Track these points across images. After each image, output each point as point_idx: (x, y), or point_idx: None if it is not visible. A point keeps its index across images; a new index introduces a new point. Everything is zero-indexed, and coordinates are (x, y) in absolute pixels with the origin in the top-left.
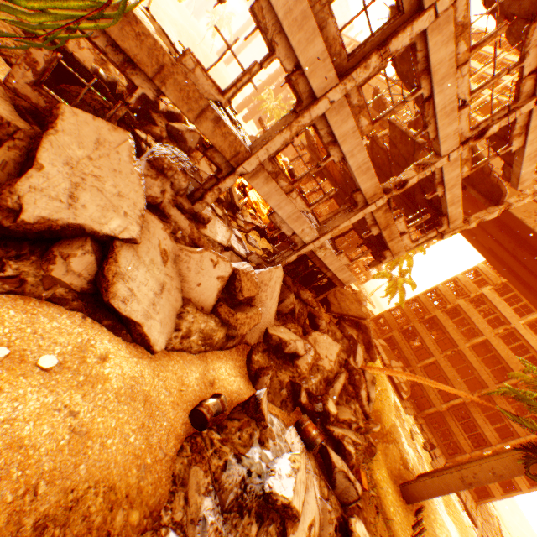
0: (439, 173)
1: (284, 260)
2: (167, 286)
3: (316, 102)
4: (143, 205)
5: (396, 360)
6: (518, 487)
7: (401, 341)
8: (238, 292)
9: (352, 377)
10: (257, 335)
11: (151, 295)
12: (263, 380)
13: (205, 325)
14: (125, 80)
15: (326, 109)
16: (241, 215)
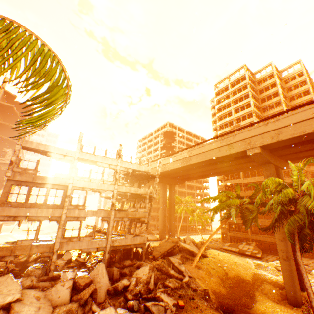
0: (120, 192)
1: (105, 260)
2: (42, 306)
3: (61, 217)
4: (20, 287)
5: (241, 244)
6: None
7: (233, 233)
8: (80, 285)
9: (163, 270)
10: (103, 295)
11: (34, 312)
12: (106, 306)
13: (66, 307)
14: (14, 265)
15: (66, 215)
16: (89, 263)
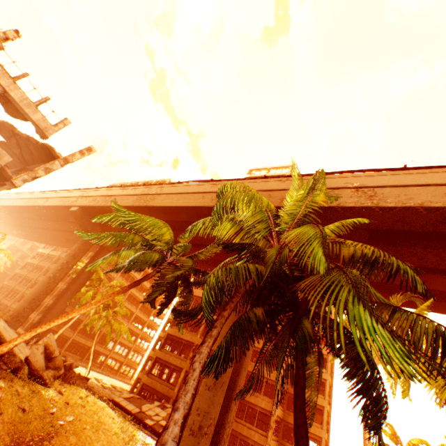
0: None
1: None
2: None
3: None
4: None
5: (151, 402)
6: (319, 437)
7: (153, 380)
8: None
9: None
10: None
11: None
12: None
13: None
14: None
15: None
16: None
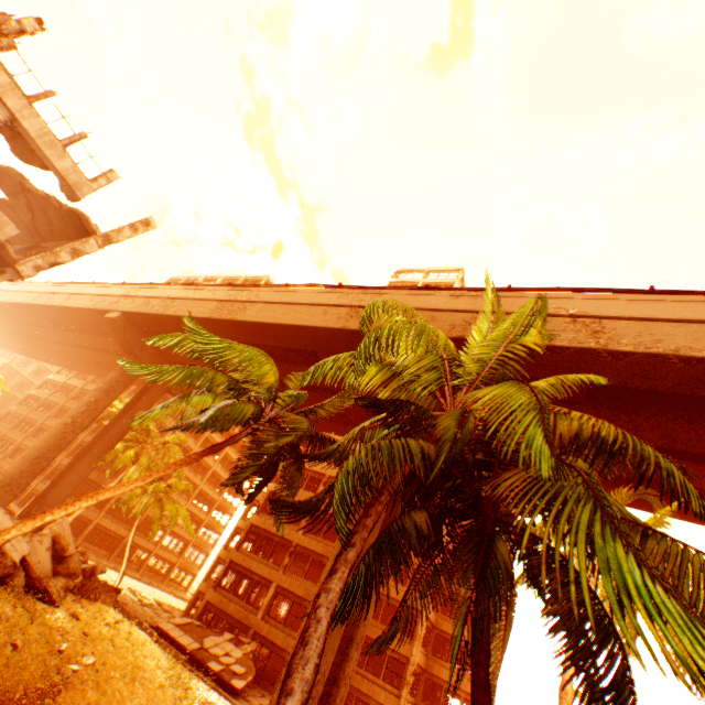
0: None
1: None
2: None
3: None
4: None
5: (219, 634)
6: None
7: (223, 597)
8: None
9: None
10: None
11: None
12: None
13: None
14: None
15: None
16: None
